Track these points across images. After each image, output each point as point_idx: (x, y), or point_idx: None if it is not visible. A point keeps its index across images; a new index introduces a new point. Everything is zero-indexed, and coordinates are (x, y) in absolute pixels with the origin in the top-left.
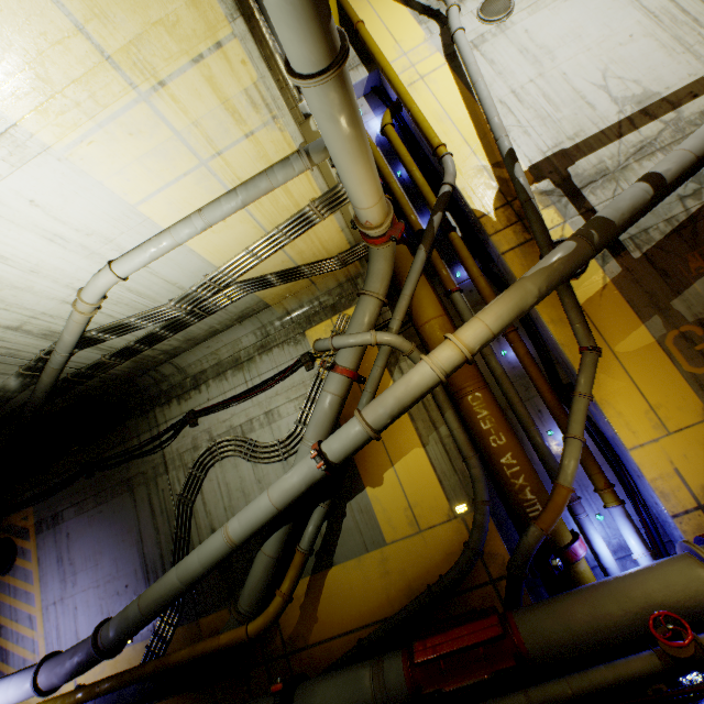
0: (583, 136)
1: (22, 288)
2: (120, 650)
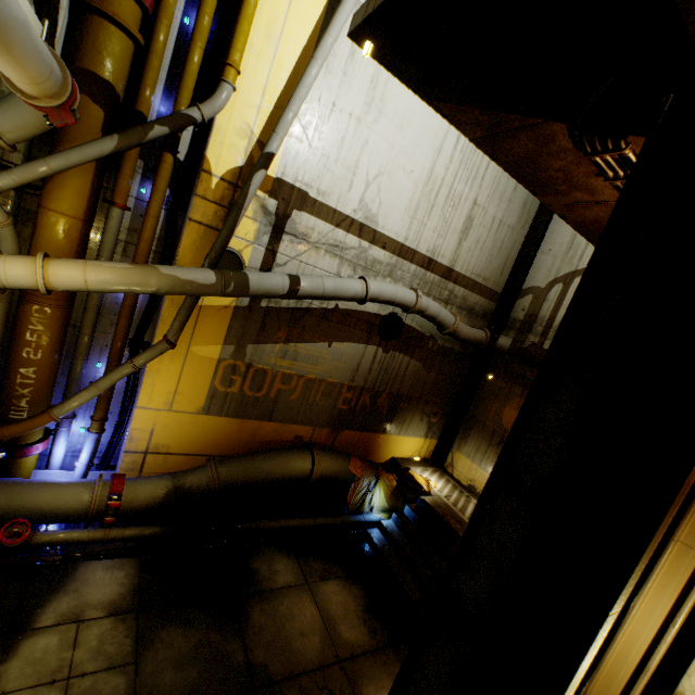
0: (325, 200)
1: None
2: None
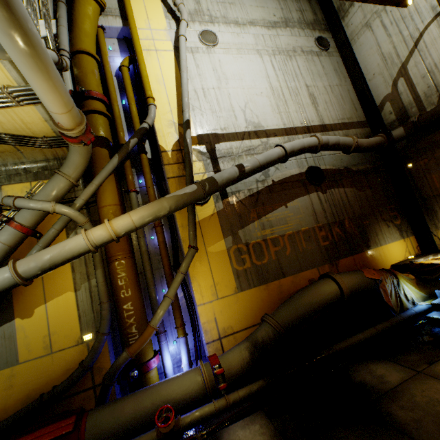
0: (228, 131)
1: None
2: None
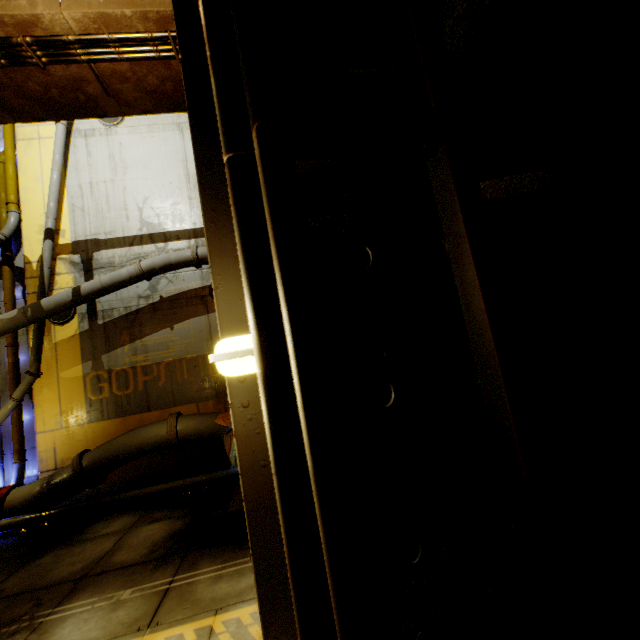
0: (114, 236)
1: None
2: None
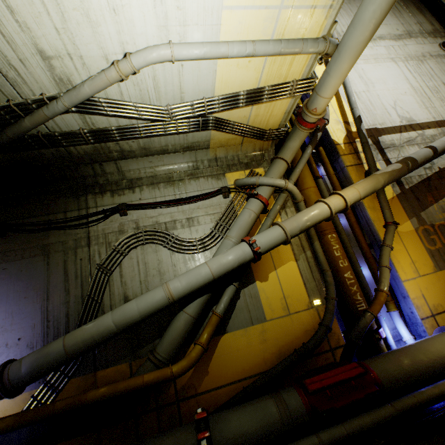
0: (385, 126)
1: (90, 20)
2: (21, 391)
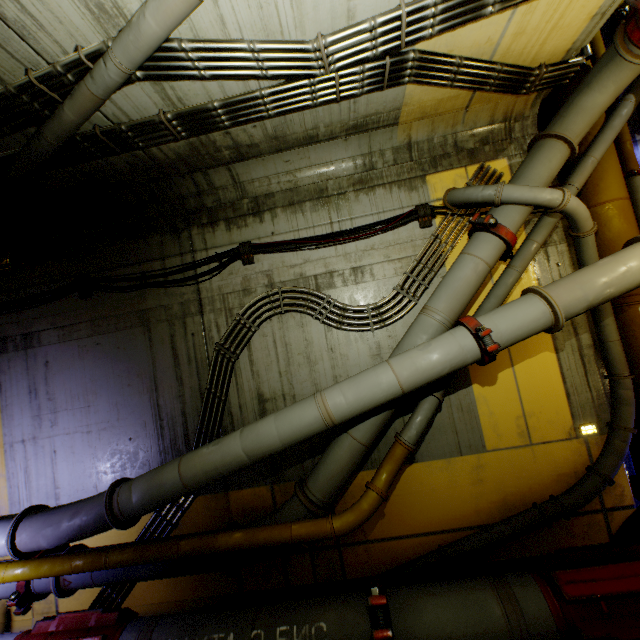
0: None
1: None
2: (137, 519)
